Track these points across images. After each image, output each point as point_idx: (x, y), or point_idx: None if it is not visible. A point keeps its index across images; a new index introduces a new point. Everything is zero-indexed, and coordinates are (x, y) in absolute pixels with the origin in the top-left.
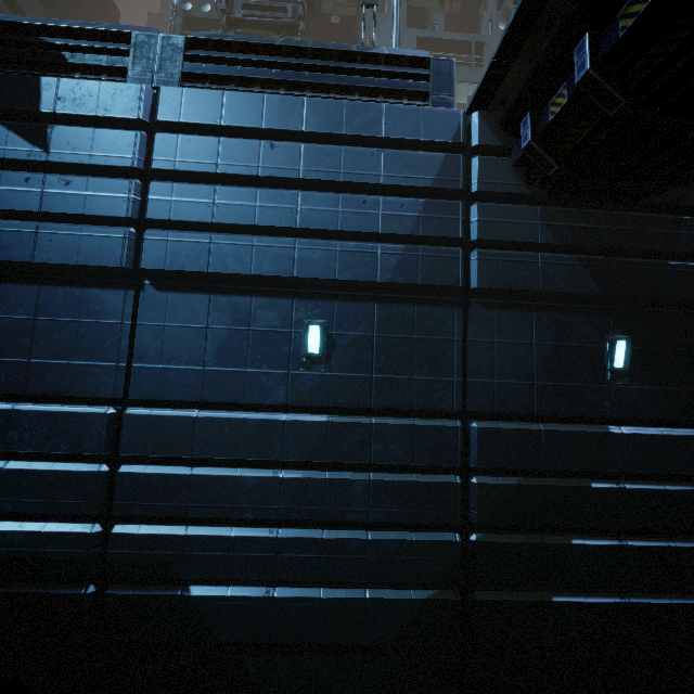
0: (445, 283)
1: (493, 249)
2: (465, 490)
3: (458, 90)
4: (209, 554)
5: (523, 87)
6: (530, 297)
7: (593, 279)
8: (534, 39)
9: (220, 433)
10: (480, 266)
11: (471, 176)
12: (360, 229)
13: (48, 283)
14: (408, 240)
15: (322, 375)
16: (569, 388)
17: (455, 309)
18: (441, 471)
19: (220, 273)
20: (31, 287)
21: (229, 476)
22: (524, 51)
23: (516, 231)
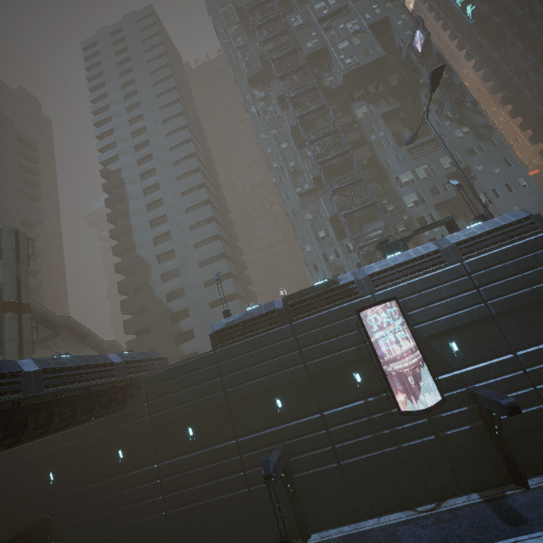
0: None
1: None
2: None
3: (441, 162)
4: None
5: None
6: None
7: None
8: None
9: None
10: None
11: None
12: None
13: (468, 327)
14: None
15: None
16: None
17: None
18: None
19: (518, 306)
20: (464, 330)
21: None
22: None
23: None
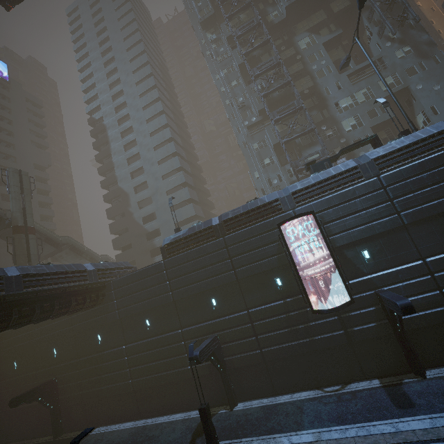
0: None
1: None
2: None
3: (380, 84)
4: None
5: None
6: None
7: None
8: None
9: None
10: None
11: None
12: None
13: (380, 237)
14: None
15: None
16: None
17: None
18: None
19: (431, 215)
20: (376, 240)
21: None
22: None
23: None
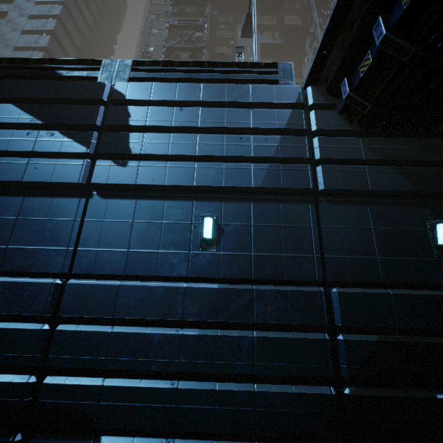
0: (300, 186)
1: (332, 165)
2: (334, 347)
3: None
4: (120, 404)
5: (339, 64)
6: (363, 196)
7: (408, 181)
8: (343, 36)
9: (136, 297)
10: (324, 175)
11: (310, 121)
12: (238, 154)
13: (30, 195)
14: (271, 160)
15: (214, 254)
16: (406, 261)
17: (309, 205)
18: (312, 330)
19: (144, 185)
20: (18, 198)
21: (140, 333)
22: (337, 44)
23: (346, 152)
